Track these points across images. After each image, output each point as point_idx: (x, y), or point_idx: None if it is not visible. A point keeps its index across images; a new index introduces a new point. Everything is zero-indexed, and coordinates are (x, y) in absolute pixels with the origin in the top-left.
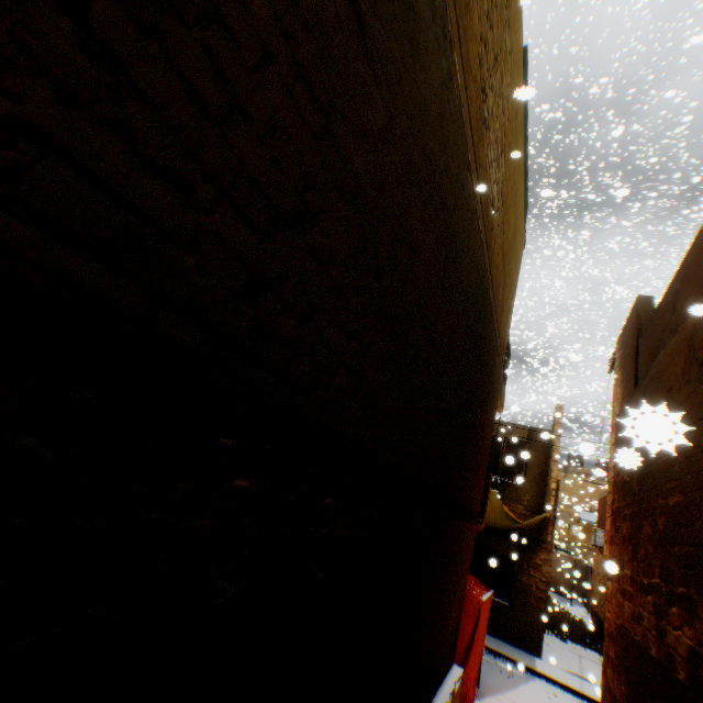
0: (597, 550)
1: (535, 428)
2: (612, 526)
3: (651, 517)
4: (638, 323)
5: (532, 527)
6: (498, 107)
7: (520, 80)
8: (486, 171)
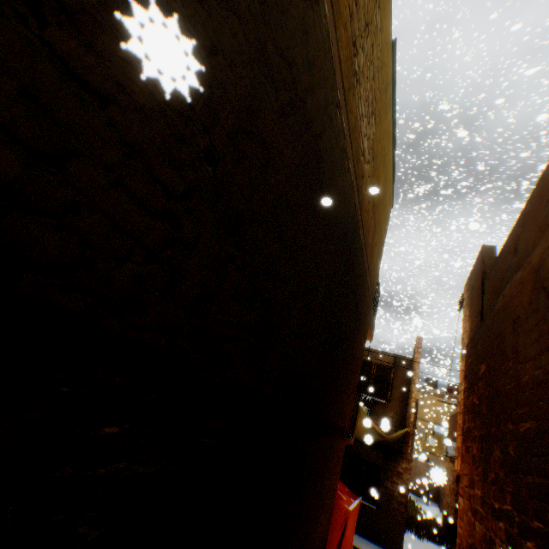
0: (448, 459)
1: (399, 356)
2: (463, 445)
3: (502, 441)
4: (483, 267)
5: (395, 440)
6: (368, 70)
7: (389, 62)
8: (356, 121)
